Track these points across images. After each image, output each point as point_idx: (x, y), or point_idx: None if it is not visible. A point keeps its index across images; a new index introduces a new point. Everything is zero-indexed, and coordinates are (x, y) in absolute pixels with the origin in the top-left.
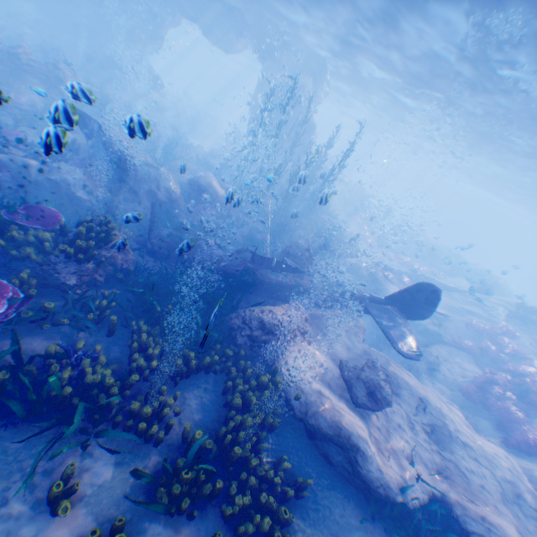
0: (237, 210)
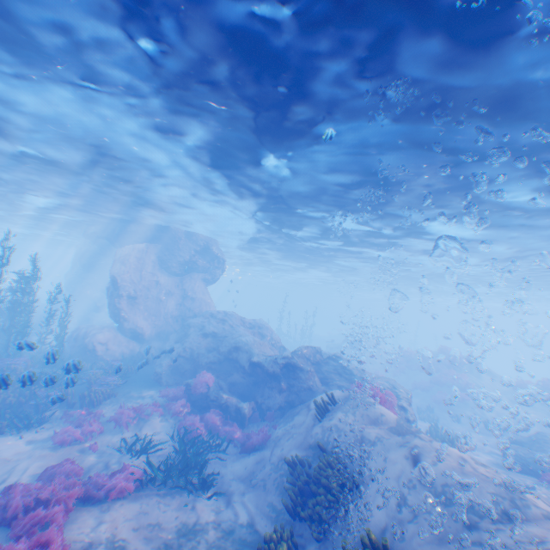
0: None
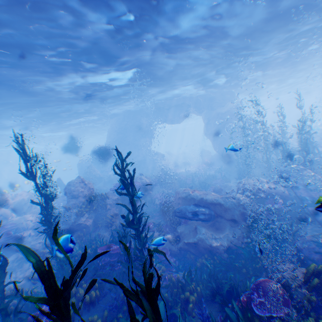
0: (299, 190)
